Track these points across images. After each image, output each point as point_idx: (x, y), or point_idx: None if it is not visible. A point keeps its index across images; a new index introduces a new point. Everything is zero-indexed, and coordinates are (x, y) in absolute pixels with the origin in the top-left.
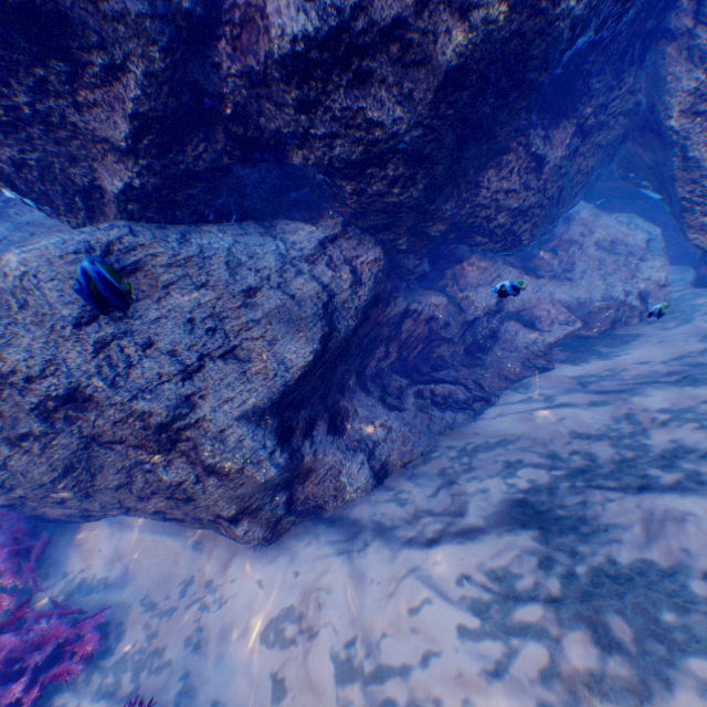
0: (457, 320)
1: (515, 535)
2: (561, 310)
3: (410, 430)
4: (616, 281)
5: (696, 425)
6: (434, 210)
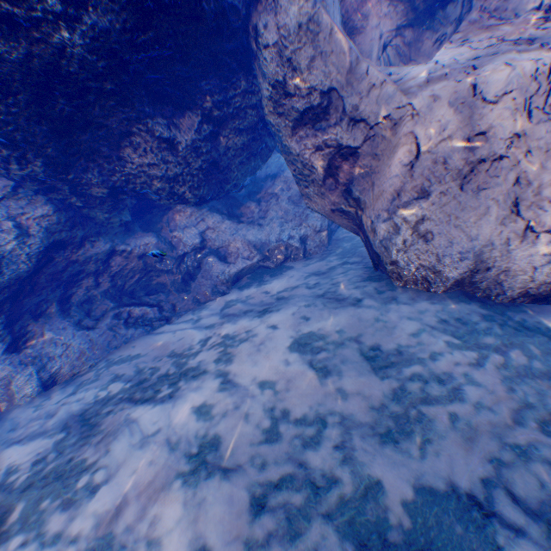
0: (173, 255)
1: (51, 437)
2: (248, 249)
3: (90, 346)
4: (290, 227)
5: (222, 349)
6: (79, 179)
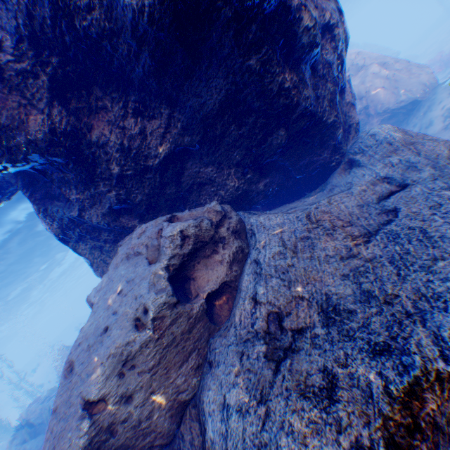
0: None
1: None
2: None
3: None
4: None
5: None
6: None
